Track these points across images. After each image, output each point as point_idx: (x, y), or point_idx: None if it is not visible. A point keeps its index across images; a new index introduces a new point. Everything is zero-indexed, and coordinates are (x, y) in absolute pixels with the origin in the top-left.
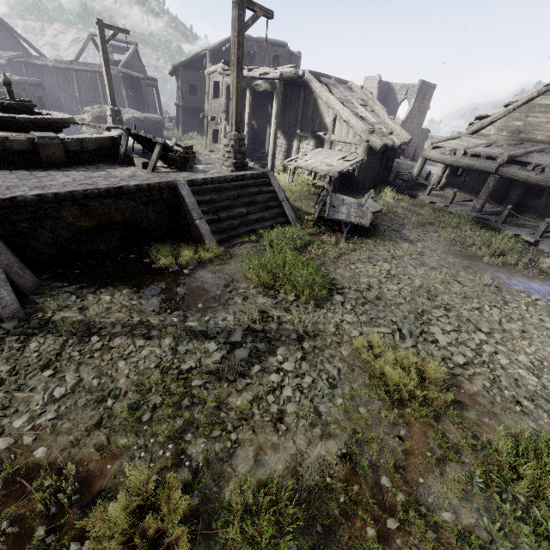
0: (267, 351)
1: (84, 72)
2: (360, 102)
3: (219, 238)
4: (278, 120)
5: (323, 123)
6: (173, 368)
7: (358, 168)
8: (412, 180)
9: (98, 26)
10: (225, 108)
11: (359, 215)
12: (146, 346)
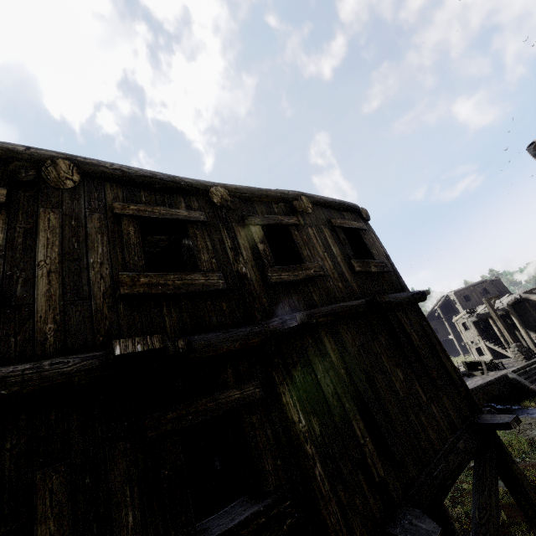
0: None
1: None
2: None
3: None
4: (522, 326)
5: None
6: None
7: None
8: None
9: None
10: (478, 333)
11: None
12: None
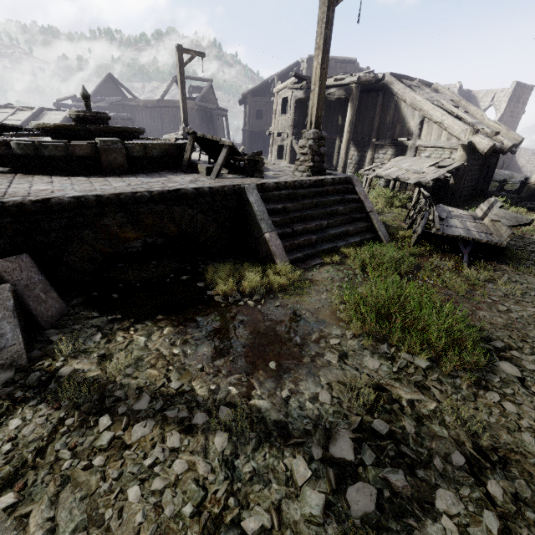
0: (414, 498)
1: (167, 108)
2: (450, 103)
3: (293, 257)
4: (351, 128)
5: (406, 128)
6: (225, 524)
7: (455, 175)
8: (528, 190)
9: (178, 51)
10: (292, 123)
11: (482, 230)
12: (182, 450)
